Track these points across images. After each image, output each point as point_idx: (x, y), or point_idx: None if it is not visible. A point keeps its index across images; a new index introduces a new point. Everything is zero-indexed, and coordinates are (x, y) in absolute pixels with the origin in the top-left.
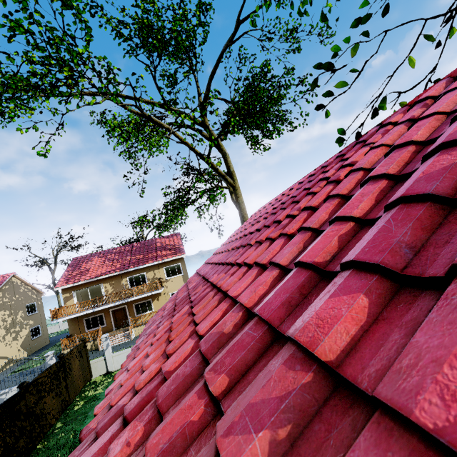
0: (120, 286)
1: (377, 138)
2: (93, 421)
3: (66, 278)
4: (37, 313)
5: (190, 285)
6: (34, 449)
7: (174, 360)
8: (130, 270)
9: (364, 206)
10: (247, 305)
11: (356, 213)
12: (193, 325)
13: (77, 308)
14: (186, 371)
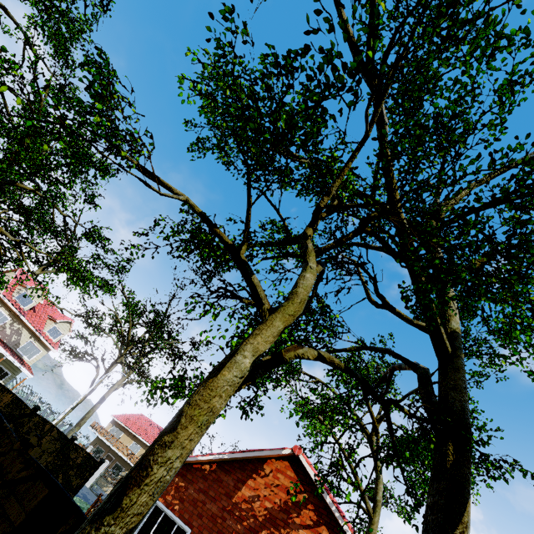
0: None
1: None
2: None
3: None
4: None
5: None
6: None
7: None
8: None
9: None
10: None
11: None
12: None
13: None
14: None
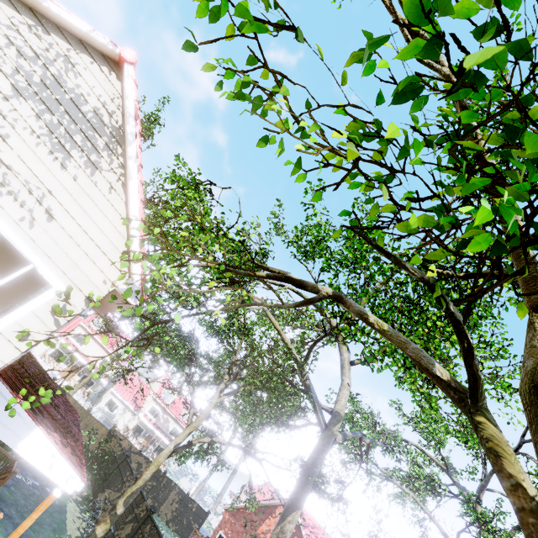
0: None
1: None
2: None
3: None
4: None
5: None
6: None
7: None
8: None
9: None
10: None
11: None
12: None
13: None
14: None
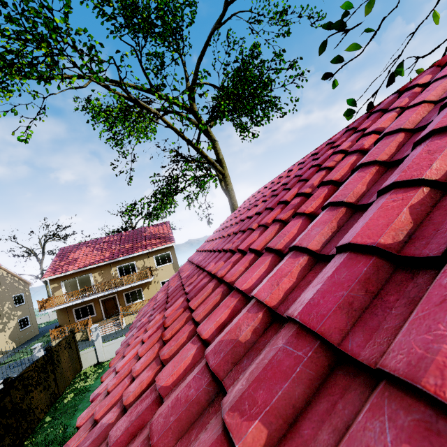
0: (109, 276)
1: (403, 101)
2: (74, 439)
3: (54, 268)
4: (25, 303)
5: (182, 275)
6: (21, 446)
7: (171, 372)
8: (119, 259)
9: (440, 165)
10: (269, 303)
11: (431, 175)
12: (192, 324)
13: (66, 298)
14: (190, 395)
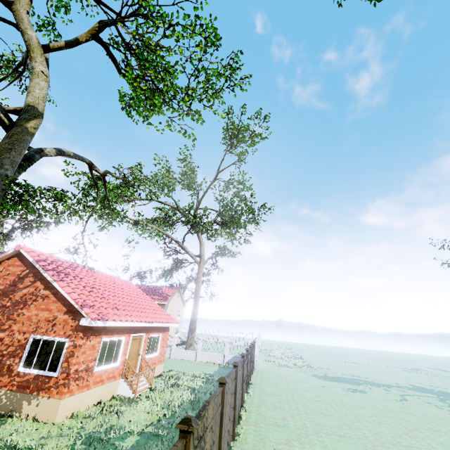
0: None
1: None
2: None
3: None
4: None
5: None
6: None
7: None
8: None
9: None
10: None
11: None
12: None
13: None
14: None
